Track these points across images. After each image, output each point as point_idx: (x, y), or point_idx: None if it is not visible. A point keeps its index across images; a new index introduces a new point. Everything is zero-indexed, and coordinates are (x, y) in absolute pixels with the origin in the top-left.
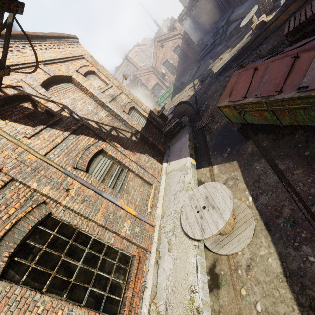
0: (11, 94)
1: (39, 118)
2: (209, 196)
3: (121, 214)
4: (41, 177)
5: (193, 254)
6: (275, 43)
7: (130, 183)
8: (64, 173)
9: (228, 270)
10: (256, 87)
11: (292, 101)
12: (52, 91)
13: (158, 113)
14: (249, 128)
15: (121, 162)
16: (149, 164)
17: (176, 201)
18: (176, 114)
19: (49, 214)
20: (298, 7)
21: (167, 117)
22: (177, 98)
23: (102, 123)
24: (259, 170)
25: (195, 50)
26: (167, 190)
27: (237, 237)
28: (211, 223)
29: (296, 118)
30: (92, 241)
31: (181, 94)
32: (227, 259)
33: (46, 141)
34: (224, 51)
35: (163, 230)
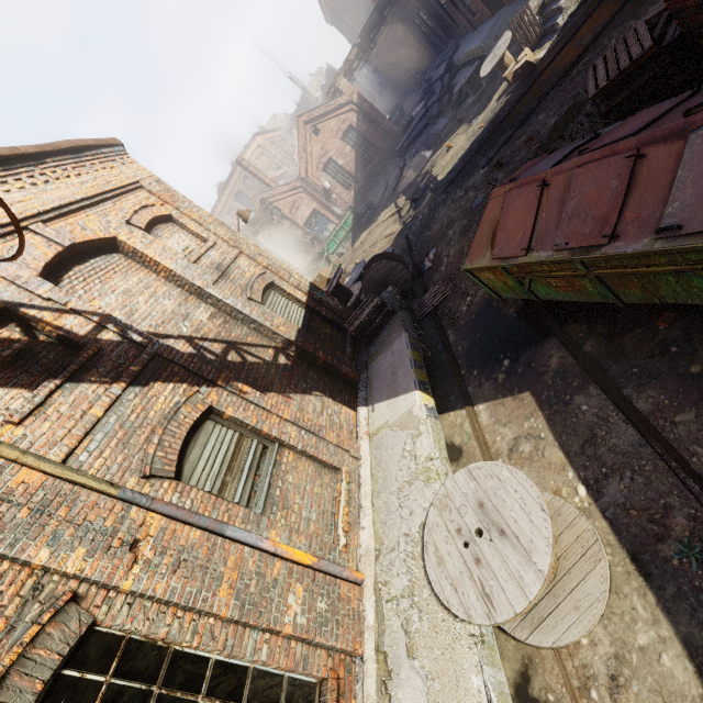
0: None
1: (42, 362)
2: (488, 501)
3: (277, 573)
4: (58, 528)
5: (473, 663)
6: (564, 109)
7: (289, 479)
8: (121, 499)
9: (565, 691)
10: (551, 226)
11: (645, 257)
12: (72, 282)
13: (328, 286)
14: (545, 310)
15: (259, 429)
16: (327, 416)
17: (406, 509)
18: (370, 284)
19: (92, 626)
20: (598, 29)
21: (349, 291)
22: (365, 240)
23: (202, 339)
24: (588, 413)
25: (388, 133)
26: (377, 480)
27: (572, 599)
28: (505, 578)
29: (656, 291)
30: (212, 670)
31: (372, 232)
32: (555, 657)
33: (64, 419)
34: (452, 132)
35: (384, 592)
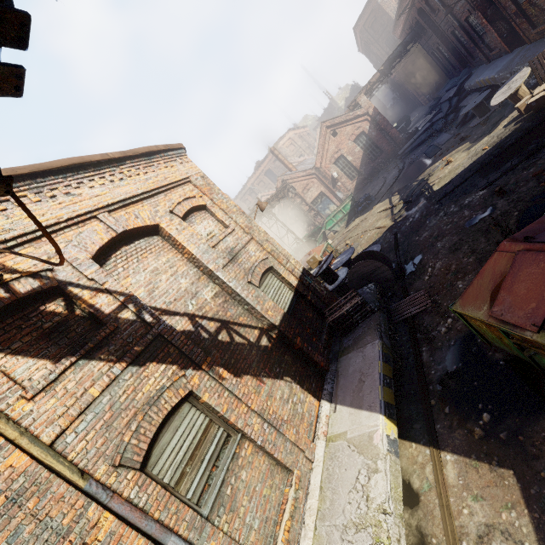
0: (24, 293)
1: (71, 334)
2: None
3: None
4: (22, 521)
5: None
6: None
7: (242, 476)
8: (85, 491)
9: None
10: None
11: None
12: (117, 260)
13: (319, 267)
14: (544, 375)
15: (227, 418)
16: (292, 404)
17: None
18: (354, 276)
19: None
20: None
21: (335, 274)
22: (357, 225)
23: (202, 317)
24: None
25: (394, 140)
26: (325, 499)
27: None
28: None
29: None
30: None
31: (365, 220)
32: None
33: (67, 396)
34: (453, 147)
35: None
